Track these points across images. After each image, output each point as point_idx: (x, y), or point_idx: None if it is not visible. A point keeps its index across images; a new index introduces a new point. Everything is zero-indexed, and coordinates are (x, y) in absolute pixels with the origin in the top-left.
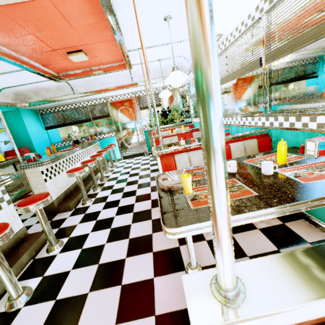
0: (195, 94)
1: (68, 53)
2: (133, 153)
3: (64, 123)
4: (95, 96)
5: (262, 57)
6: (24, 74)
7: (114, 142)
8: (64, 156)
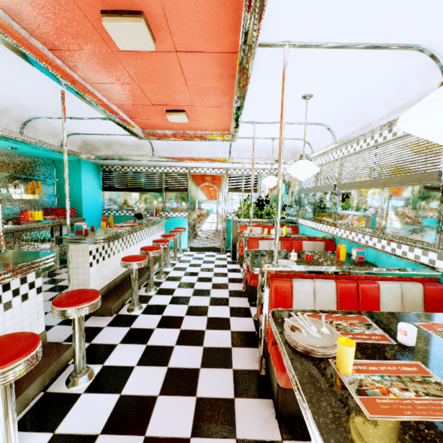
0: (310, 189)
1: (168, 111)
2: (205, 245)
3: (127, 187)
4: (177, 164)
5: None
6: (105, 123)
7: (184, 226)
8: (123, 234)
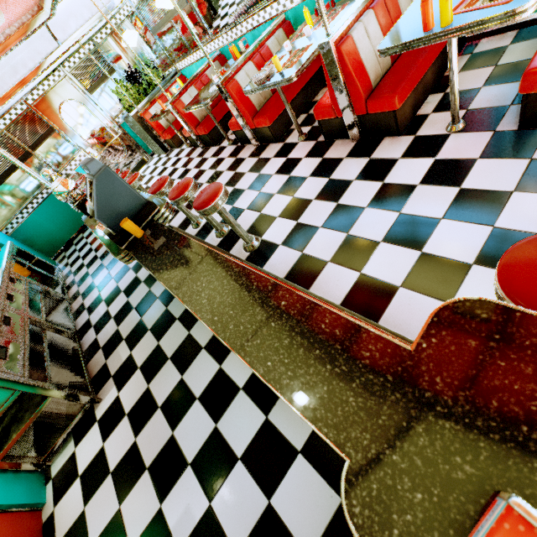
0: (163, 21)
1: None
2: (131, 167)
3: None
4: (9, 103)
5: None
6: None
7: None
8: None
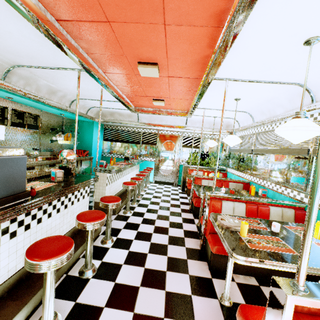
0: (236, 150)
1: (154, 100)
2: (164, 180)
3: (118, 139)
4: (151, 127)
5: (310, 149)
6: (115, 103)
7: (151, 166)
8: (123, 169)
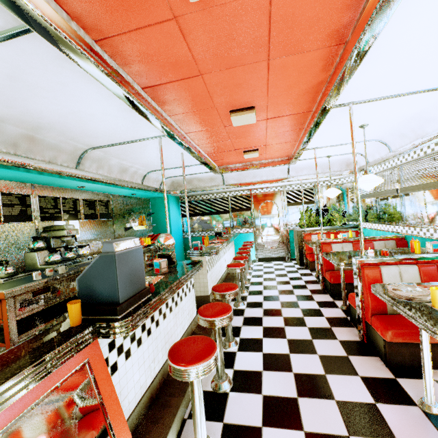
0: (370, 194)
1: (245, 152)
2: (271, 255)
3: (200, 212)
4: (241, 188)
5: None
6: (195, 167)
7: (250, 240)
8: (221, 248)
